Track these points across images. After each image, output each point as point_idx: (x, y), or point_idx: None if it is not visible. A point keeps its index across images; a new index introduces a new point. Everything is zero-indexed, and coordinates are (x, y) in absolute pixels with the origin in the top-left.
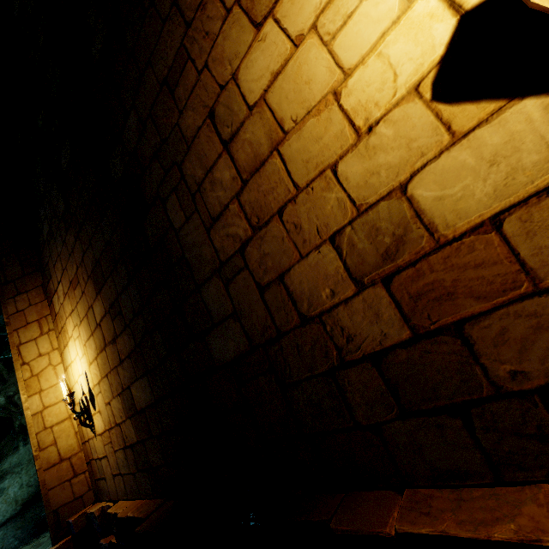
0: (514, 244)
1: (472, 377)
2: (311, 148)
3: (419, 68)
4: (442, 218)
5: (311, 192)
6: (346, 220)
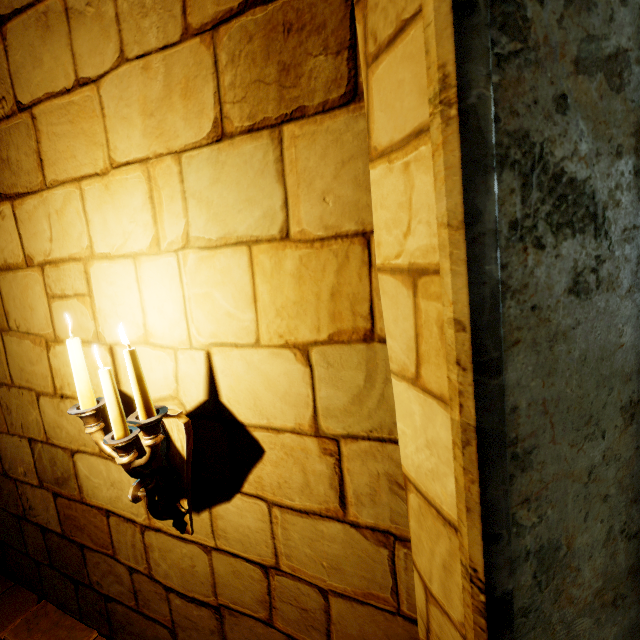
0: (112, 530)
1: (83, 572)
2: (26, 363)
3: (94, 391)
4: (87, 489)
5: (22, 395)
6: (40, 438)
